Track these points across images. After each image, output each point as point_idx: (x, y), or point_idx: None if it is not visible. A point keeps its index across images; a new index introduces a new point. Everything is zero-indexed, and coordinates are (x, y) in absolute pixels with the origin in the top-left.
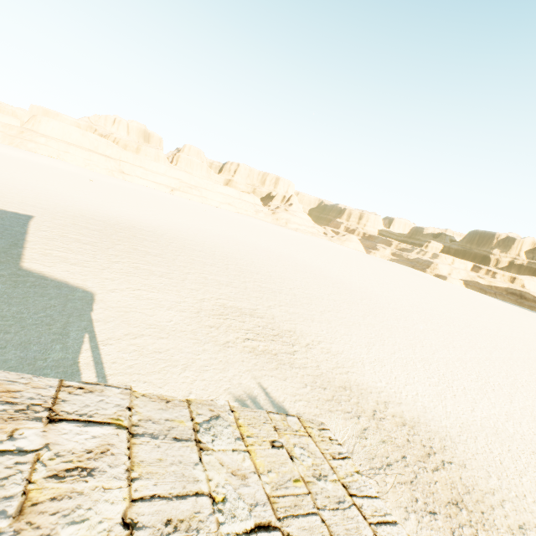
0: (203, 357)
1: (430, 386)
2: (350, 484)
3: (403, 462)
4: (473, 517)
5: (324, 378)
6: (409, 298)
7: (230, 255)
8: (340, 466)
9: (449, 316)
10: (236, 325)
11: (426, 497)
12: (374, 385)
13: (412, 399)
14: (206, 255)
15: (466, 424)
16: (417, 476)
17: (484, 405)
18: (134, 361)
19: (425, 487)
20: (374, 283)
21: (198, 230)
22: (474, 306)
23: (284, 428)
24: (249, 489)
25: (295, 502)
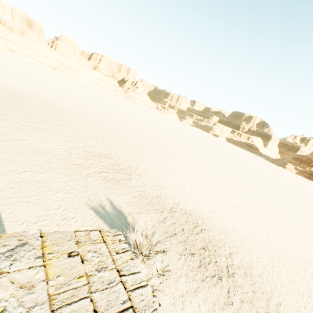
0: (71, 184)
1: (202, 193)
2: (123, 268)
3: (182, 232)
4: (211, 253)
5: (146, 192)
6: (198, 147)
7: (95, 118)
8: (120, 257)
9: (216, 156)
10: (95, 163)
11: (191, 247)
12: (173, 194)
13: (192, 200)
14: (77, 117)
15: (215, 210)
16: (188, 238)
17: (225, 201)
18: (19, 189)
19: (191, 243)
20: (181, 138)
21: (73, 100)
22: (229, 151)
23: (85, 240)
24: (33, 295)
25: (72, 294)
